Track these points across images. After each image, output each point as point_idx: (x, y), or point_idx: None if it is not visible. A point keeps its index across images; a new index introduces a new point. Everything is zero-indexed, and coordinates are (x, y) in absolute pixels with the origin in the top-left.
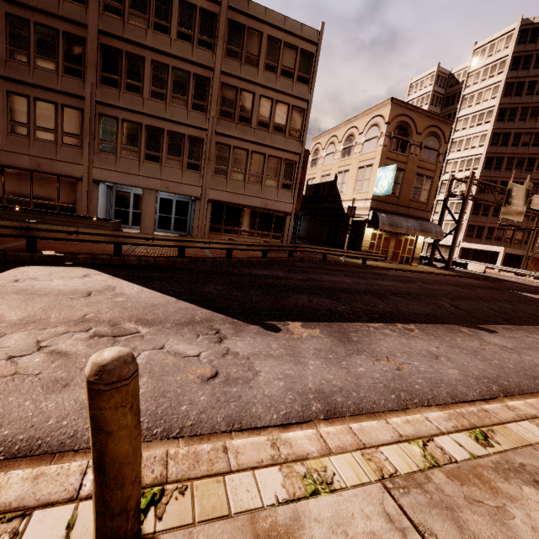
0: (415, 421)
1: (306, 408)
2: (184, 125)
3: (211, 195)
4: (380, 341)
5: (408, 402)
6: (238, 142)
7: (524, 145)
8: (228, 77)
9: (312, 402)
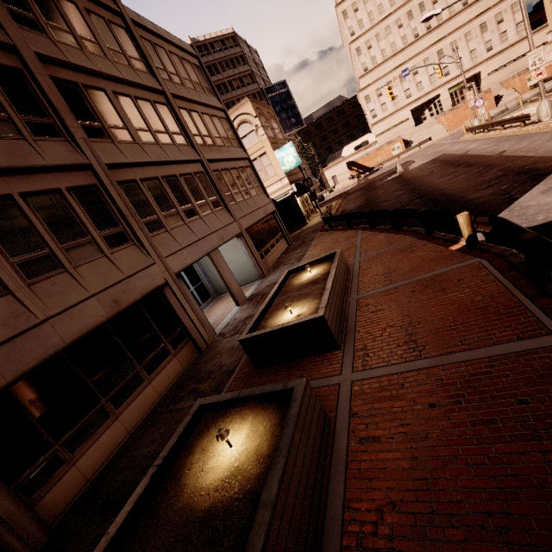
0: None
1: None
2: (184, 163)
3: (244, 225)
4: None
5: None
6: (220, 164)
7: None
8: (174, 99)
9: None
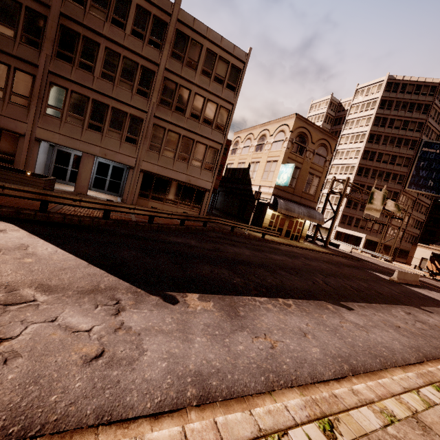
0: (276, 411)
1: (181, 394)
2: (128, 105)
3: (144, 166)
4: (262, 316)
5: (274, 384)
6: (173, 127)
7: (384, 162)
8: (171, 73)
9: (188, 388)
